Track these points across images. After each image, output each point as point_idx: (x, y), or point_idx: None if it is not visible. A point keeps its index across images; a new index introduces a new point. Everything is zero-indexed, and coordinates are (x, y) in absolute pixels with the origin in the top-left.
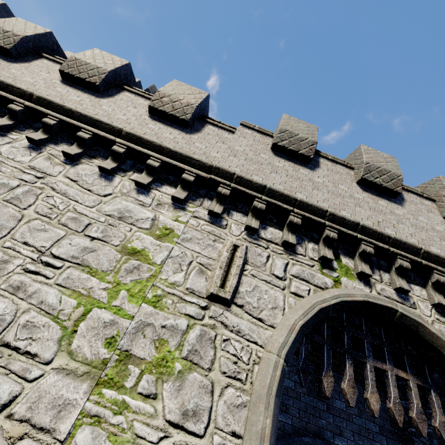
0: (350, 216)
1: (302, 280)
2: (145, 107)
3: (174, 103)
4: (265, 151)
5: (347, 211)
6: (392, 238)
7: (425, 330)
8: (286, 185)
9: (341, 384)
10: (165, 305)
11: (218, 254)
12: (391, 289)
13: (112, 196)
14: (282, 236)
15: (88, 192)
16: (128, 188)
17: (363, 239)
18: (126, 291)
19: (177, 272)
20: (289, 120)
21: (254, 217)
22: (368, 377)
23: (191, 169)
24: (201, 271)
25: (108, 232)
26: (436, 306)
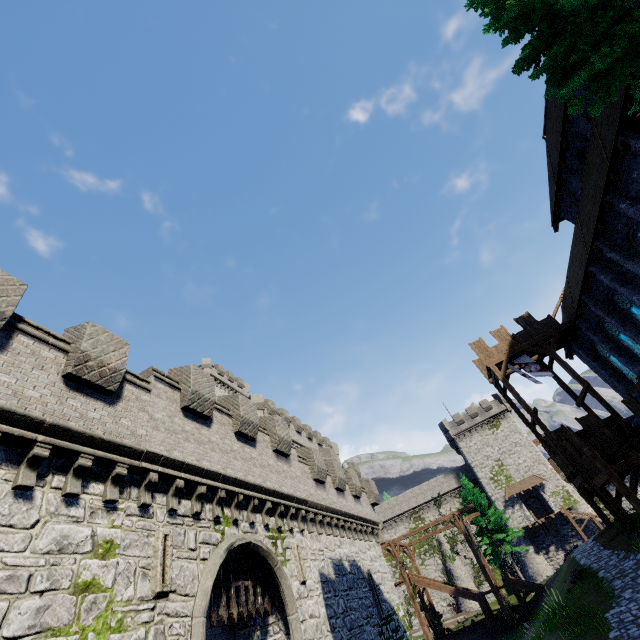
0: (232, 473)
1: (206, 544)
2: (55, 364)
3: (102, 370)
4: (177, 413)
5: (231, 468)
6: (252, 484)
7: (262, 549)
8: (196, 455)
9: (220, 611)
10: (127, 625)
11: (153, 549)
12: (247, 524)
13: (42, 523)
14: (192, 506)
15: (11, 529)
16: (56, 503)
17: (239, 491)
18: (93, 632)
19: (128, 587)
20: (197, 375)
21: (174, 496)
22: (232, 597)
23: (125, 460)
24: (145, 575)
25: (55, 575)
26: (265, 526)
